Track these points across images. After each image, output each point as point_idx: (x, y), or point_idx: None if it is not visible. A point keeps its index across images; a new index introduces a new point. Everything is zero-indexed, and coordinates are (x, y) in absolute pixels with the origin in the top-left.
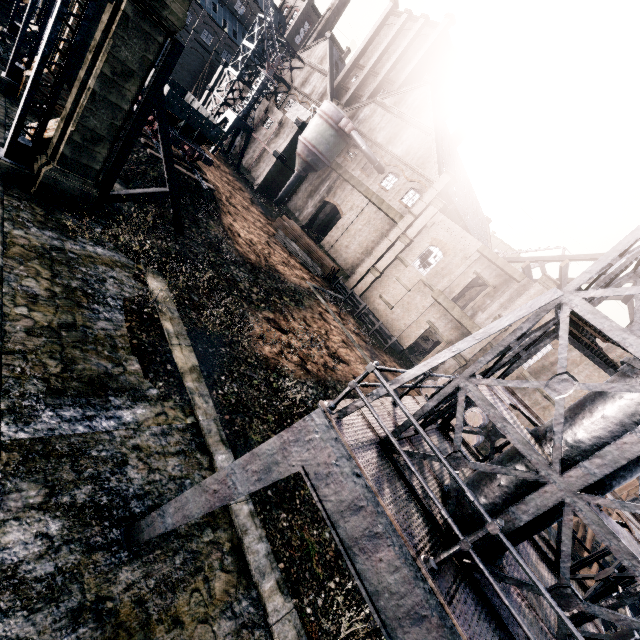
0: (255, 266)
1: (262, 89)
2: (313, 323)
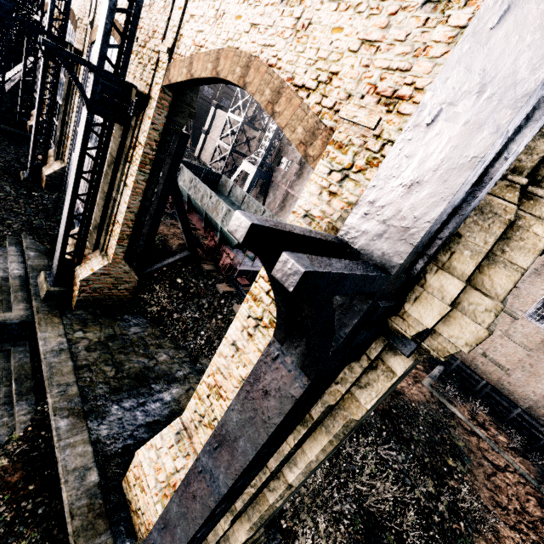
0: (387, 412)
1: (277, 134)
2: (499, 493)
